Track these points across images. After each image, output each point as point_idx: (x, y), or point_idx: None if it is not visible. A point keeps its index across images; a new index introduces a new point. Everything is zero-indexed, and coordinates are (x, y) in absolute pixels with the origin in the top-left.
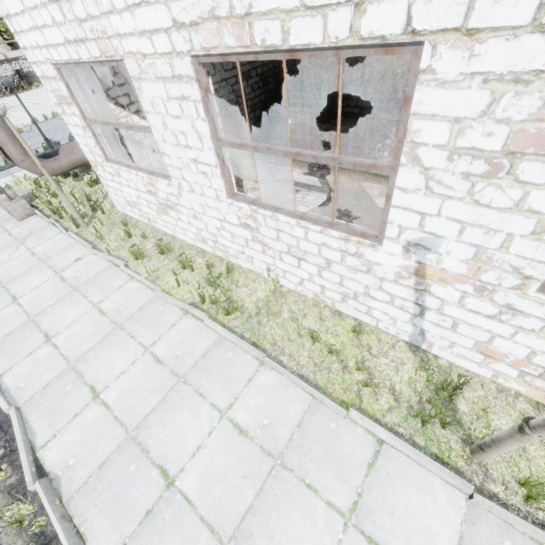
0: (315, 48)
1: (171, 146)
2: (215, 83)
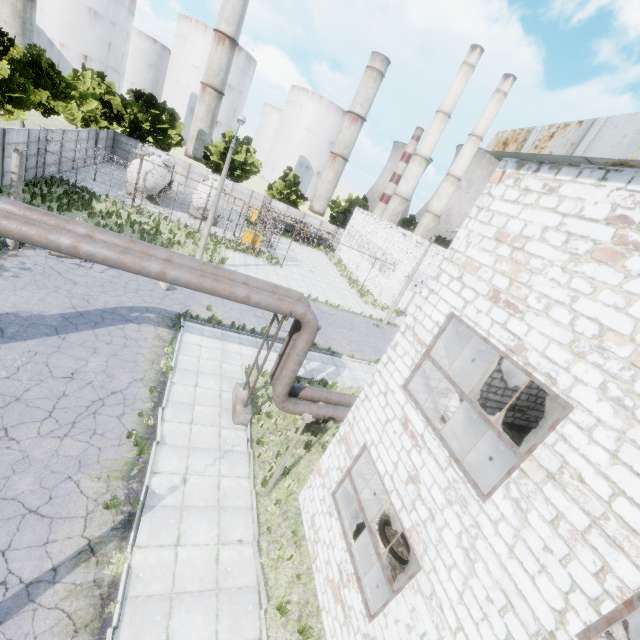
0: None
1: (397, 633)
2: None
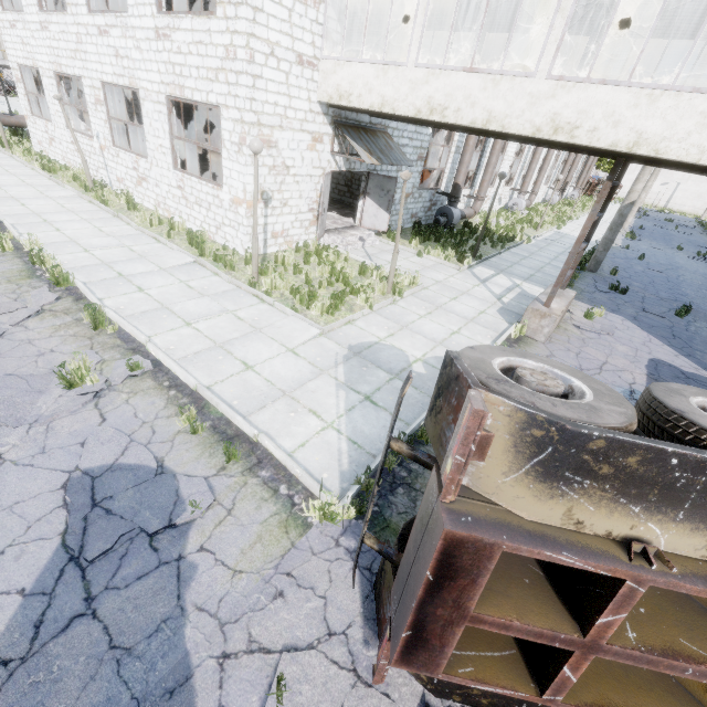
0: (72, 75)
1: (52, 105)
2: (129, 113)
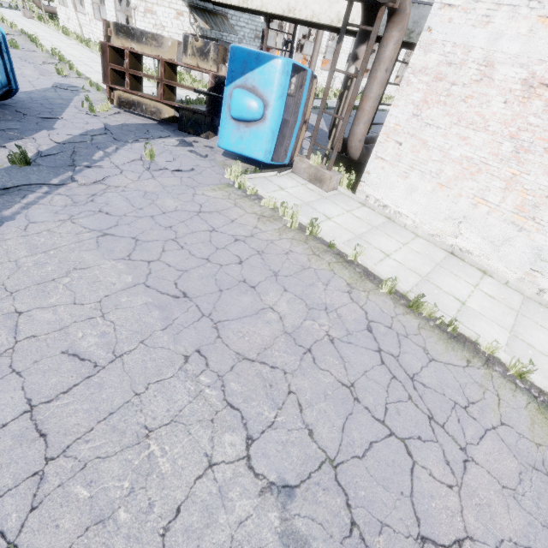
0: None
1: None
2: None
